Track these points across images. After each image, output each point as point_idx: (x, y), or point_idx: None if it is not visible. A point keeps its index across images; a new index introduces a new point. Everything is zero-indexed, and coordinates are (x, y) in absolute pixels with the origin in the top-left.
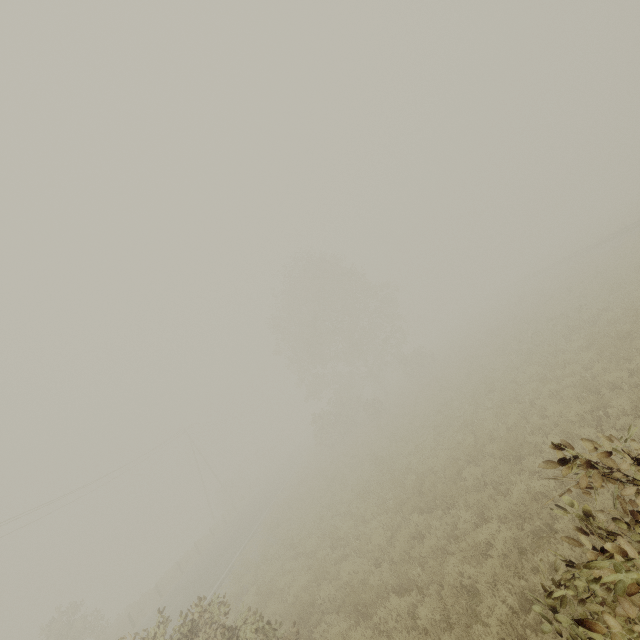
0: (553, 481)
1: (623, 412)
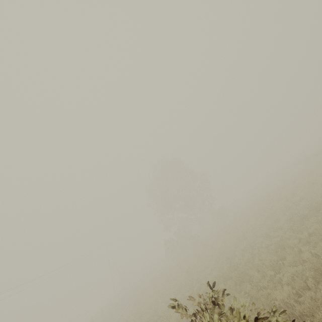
0: (248, 299)
1: (290, 263)
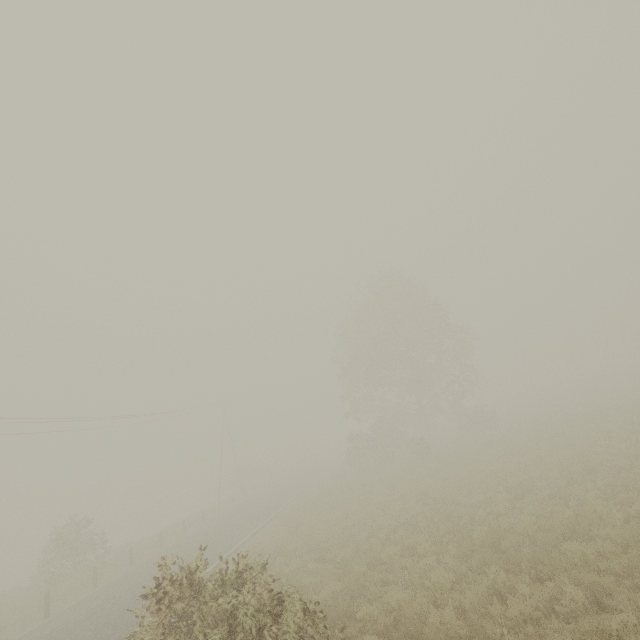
0: None
1: None
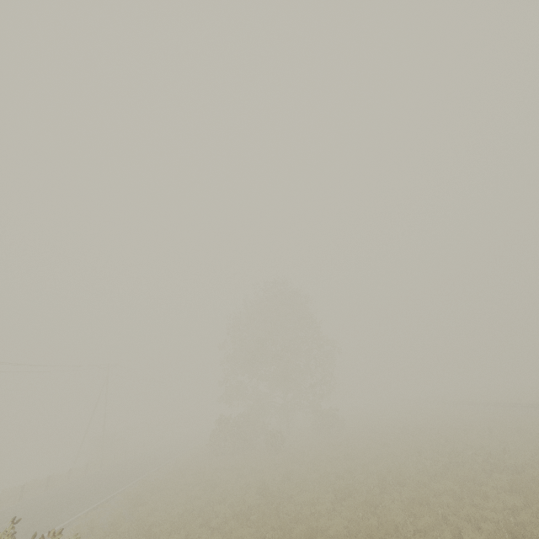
0: None
1: None
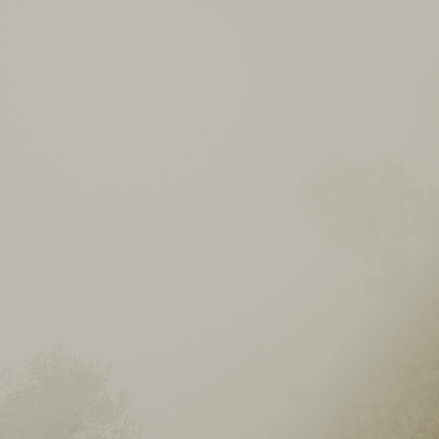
0: None
1: None
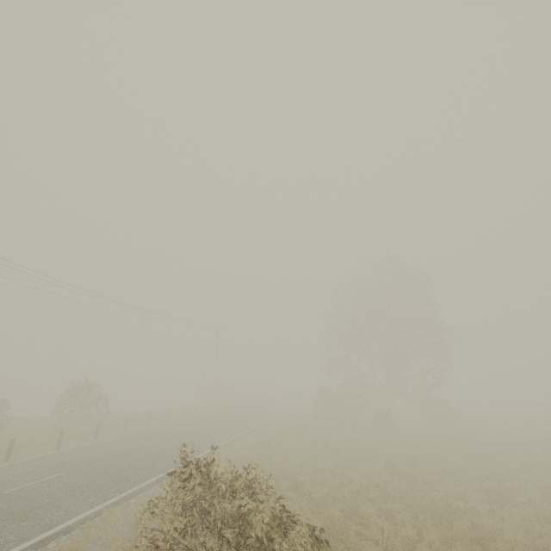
0: None
1: None
